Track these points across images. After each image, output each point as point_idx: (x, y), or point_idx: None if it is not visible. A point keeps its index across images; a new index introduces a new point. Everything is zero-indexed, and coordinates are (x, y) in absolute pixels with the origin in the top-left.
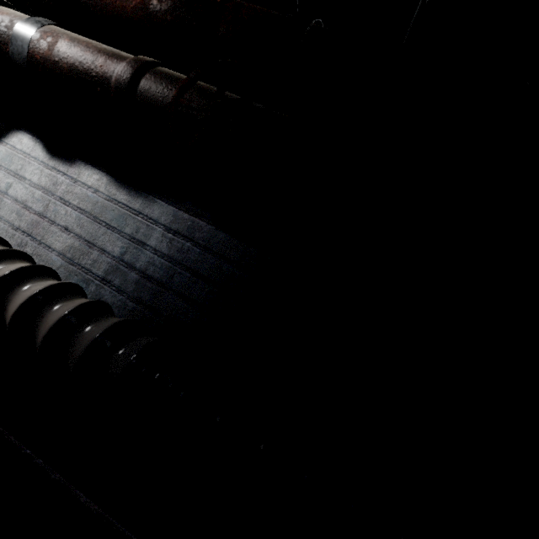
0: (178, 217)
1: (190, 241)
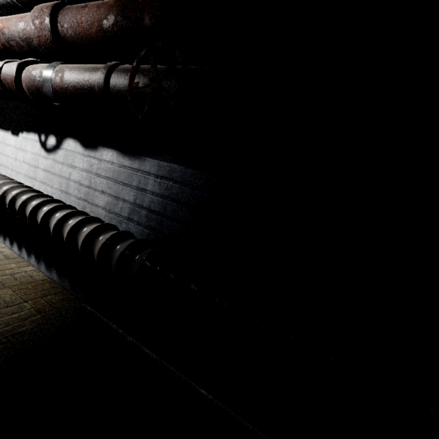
0: (160, 166)
1: (171, 180)
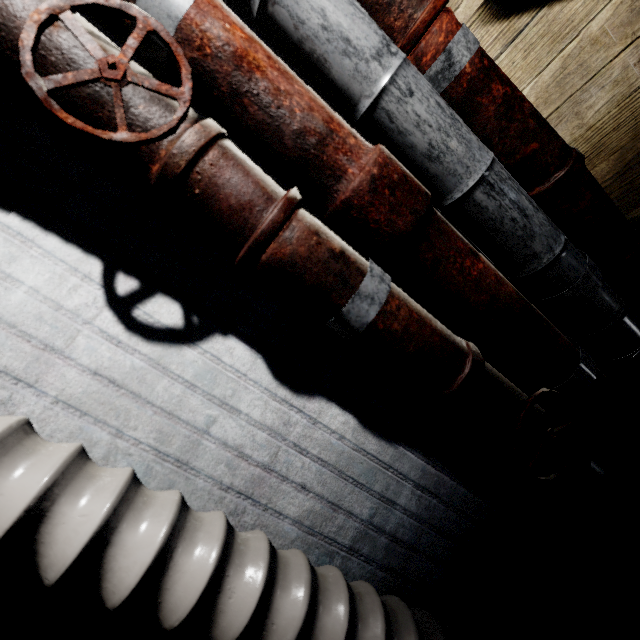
0: (426, 472)
1: (436, 498)
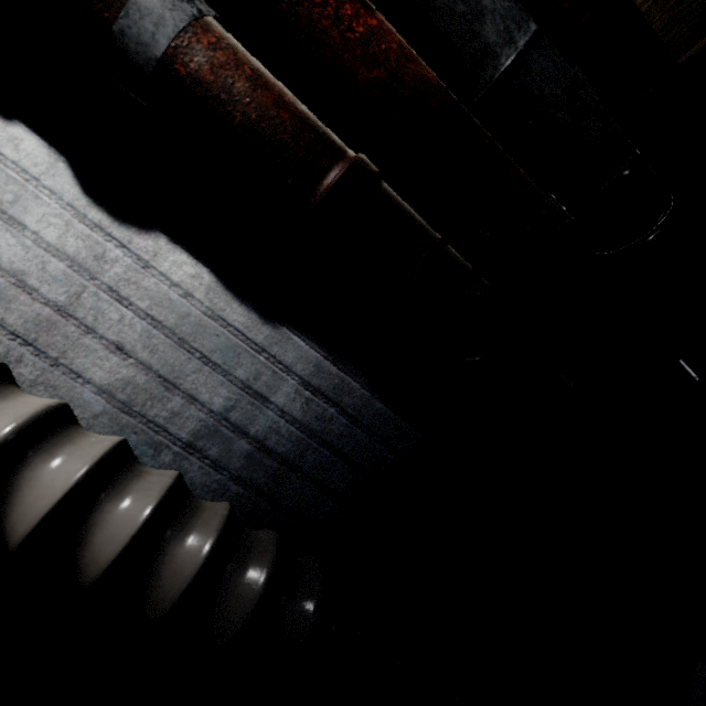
0: (322, 369)
1: (336, 406)
